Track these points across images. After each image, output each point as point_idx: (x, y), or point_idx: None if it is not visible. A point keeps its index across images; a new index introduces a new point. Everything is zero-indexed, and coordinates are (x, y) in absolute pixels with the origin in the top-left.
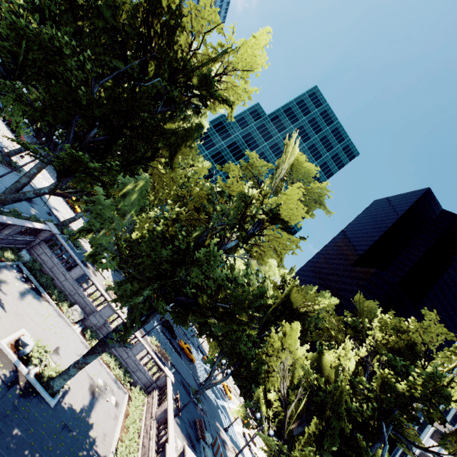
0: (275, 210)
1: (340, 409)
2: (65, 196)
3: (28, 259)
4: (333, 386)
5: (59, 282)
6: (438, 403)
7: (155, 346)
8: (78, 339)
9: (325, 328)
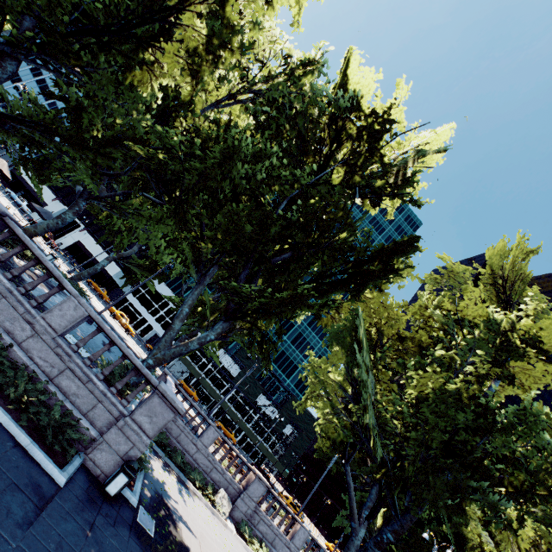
0: (537, 335)
1: None
2: (224, 339)
3: None
4: None
5: (189, 456)
6: None
7: (286, 519)
8: (242, 546)
9: None
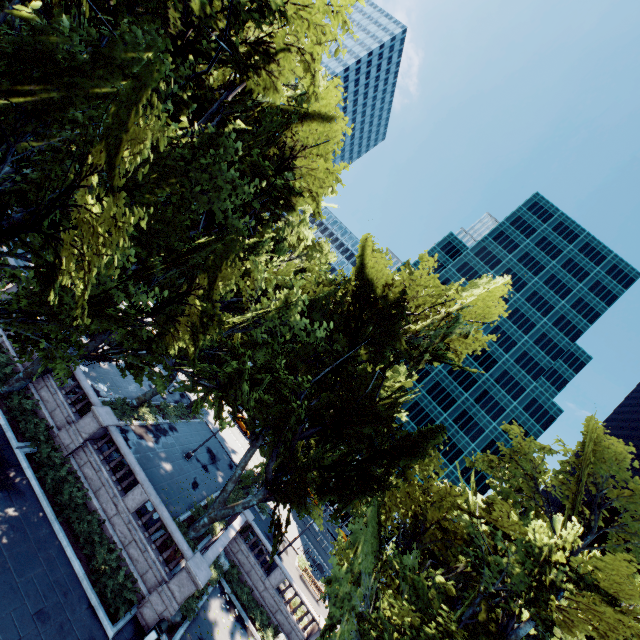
0: (591, 576)
1: None
2: (271, 499)
3: (227, 567)
4: None
5: (258, 592)
6: None
7: None
8: None
9: None
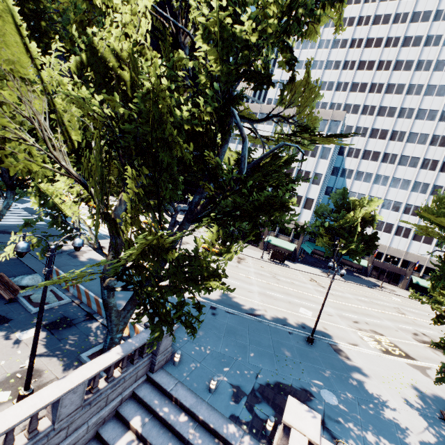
0: None
1: (167, 131)
2: None
3: None
4: (140, 98)
5: None
6: (286, 39)
7: None
8: None
9: (86, 1)
